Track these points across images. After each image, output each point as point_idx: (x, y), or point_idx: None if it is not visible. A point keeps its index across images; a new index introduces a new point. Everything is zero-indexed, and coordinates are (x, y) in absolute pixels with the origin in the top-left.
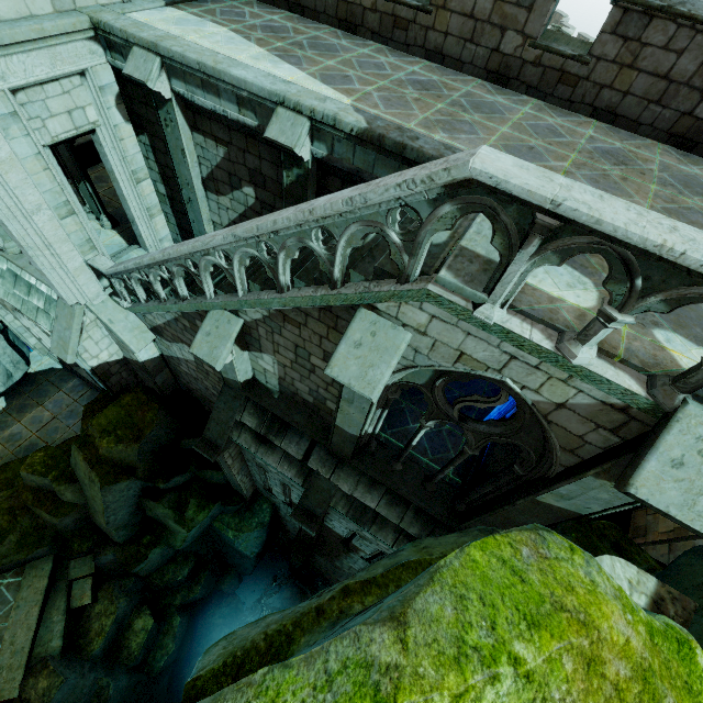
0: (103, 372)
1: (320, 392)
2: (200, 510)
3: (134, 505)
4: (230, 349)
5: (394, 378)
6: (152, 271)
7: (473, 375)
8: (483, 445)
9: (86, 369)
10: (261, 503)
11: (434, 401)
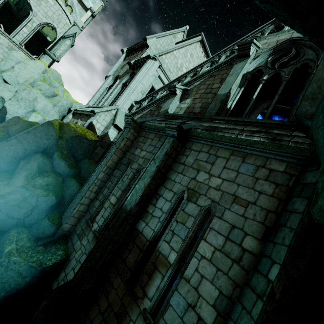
0: (89, 129)
1: (207, 102)
2: (44, 188)
3: (25, 154)
4: (182, 88)
5: (251, 68)
6: (162, 90)
7: (281, 49)
8: (291, 73)
9: (85, 126)
10: (60, 248)
11: (267, 66)
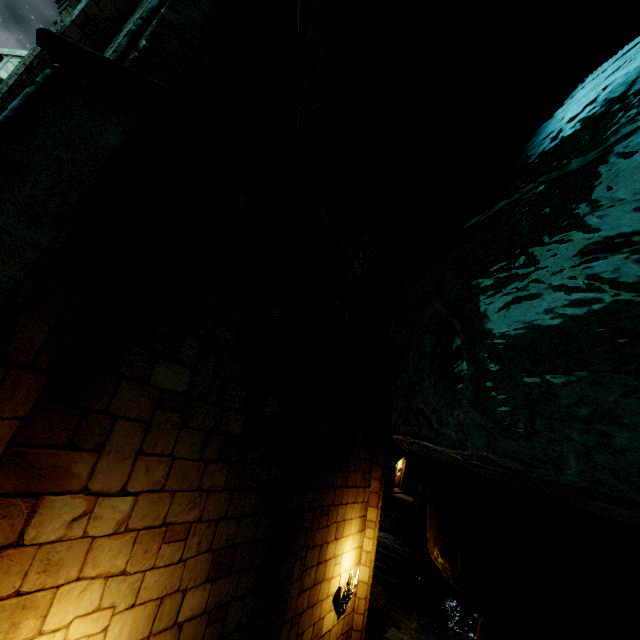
0: None
1: None
2: None
3: None
4: None
5: None
6: None
7: None
8: None
9: None
10: None
11: None
